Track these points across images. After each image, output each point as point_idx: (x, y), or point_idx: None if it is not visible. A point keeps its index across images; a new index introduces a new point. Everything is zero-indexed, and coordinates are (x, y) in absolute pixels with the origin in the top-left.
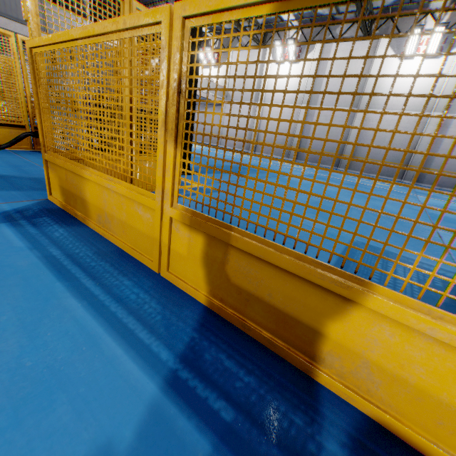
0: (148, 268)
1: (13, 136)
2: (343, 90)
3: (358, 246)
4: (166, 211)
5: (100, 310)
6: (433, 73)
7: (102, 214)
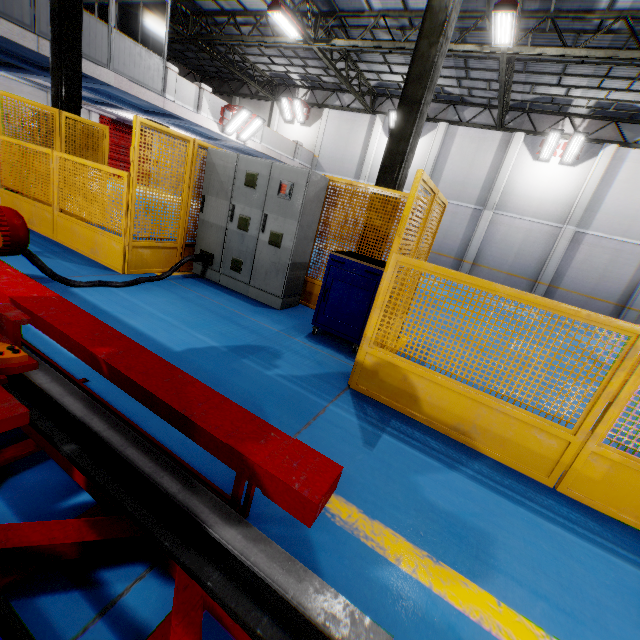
0: (539, 482)
1: (164, 257)
2: (468, 183)
3: (614, 431)
4: (588, 447)
5: (575, 532)
6: (569, 181)
7: (467, 424)
